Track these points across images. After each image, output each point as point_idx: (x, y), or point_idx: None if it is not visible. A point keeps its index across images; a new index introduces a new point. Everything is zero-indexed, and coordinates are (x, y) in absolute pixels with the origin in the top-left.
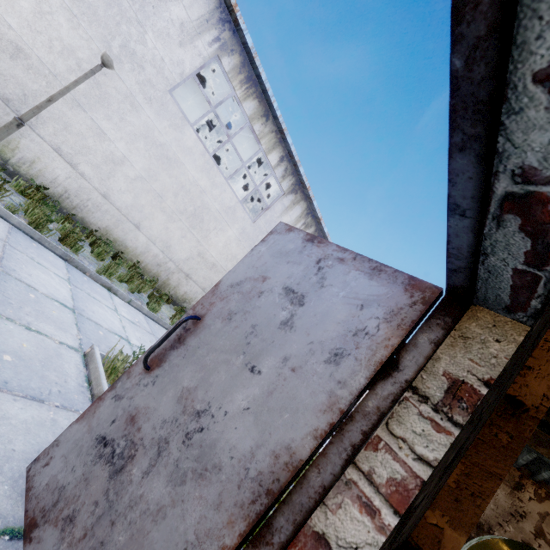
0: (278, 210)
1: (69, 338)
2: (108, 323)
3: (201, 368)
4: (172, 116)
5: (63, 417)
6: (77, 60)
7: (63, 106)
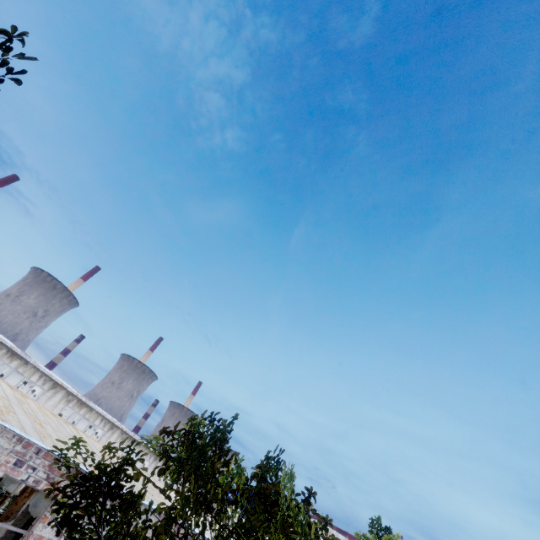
0: (150, 470)
1: None
2: None
3: None
4: None
5: None
6: None
7: None
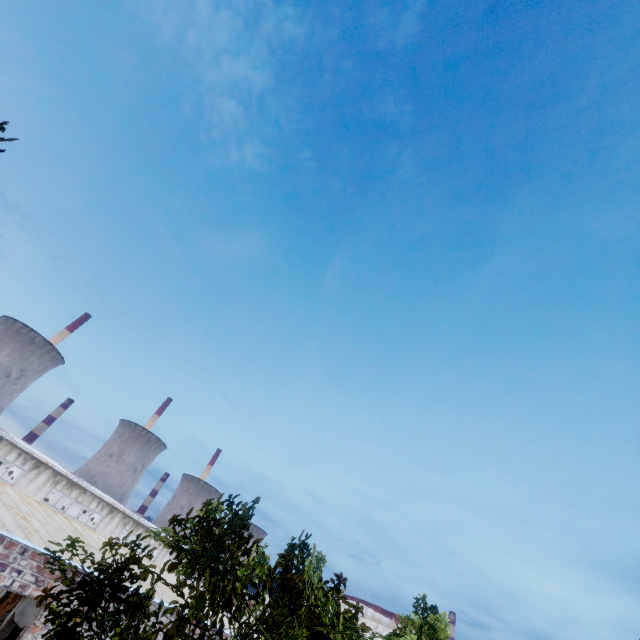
0: (160, 559)
1: None
2: None
3: None
4: None
5: None
6: None
7: None
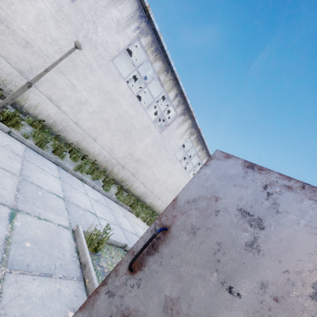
0: (175, 125)
1: (63, 220)
2: (83, 204)
3: (178, 278)
4: (113, 74)
5: (64, 286)
6: (60, 46)
7: (52, 73)
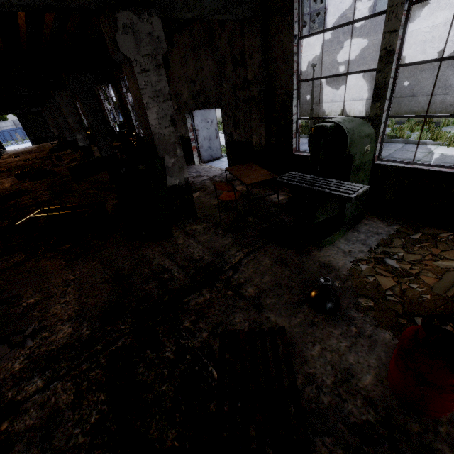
0: None
1: None
2: None
3: None
4: (383, 22)
5: None
6: (336, 62)
7: (344, 83)
